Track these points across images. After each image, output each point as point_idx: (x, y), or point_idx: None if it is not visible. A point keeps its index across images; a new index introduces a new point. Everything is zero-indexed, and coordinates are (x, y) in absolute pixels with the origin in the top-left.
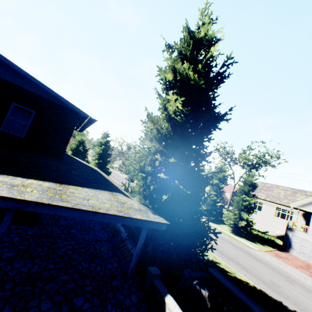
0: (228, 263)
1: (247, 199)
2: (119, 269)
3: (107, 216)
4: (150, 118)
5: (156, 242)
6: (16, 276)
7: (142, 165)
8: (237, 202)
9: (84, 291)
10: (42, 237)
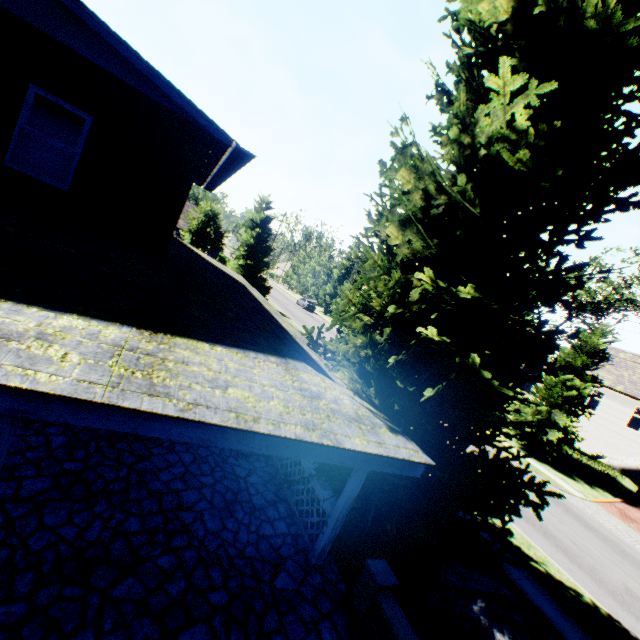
0: (527, 532)
1: (575, 385)
2: (289, 541)
3: (277, 440)
4: (411, 156)
5: (385, 493)
6: (46, 553)
7: (334, 277)
8: (548, 388)
9: (208, 608)
10: (117, 439)
